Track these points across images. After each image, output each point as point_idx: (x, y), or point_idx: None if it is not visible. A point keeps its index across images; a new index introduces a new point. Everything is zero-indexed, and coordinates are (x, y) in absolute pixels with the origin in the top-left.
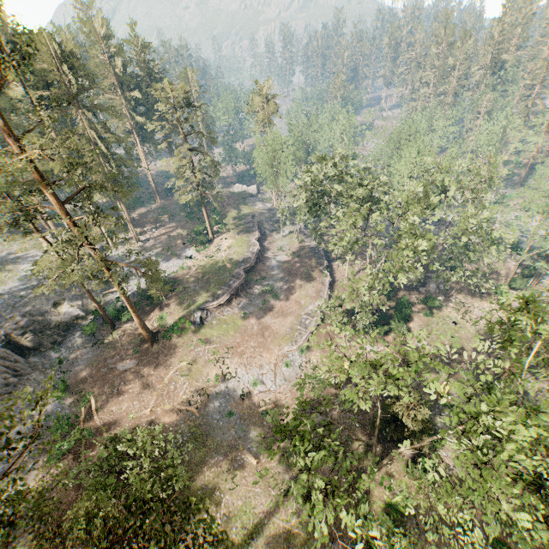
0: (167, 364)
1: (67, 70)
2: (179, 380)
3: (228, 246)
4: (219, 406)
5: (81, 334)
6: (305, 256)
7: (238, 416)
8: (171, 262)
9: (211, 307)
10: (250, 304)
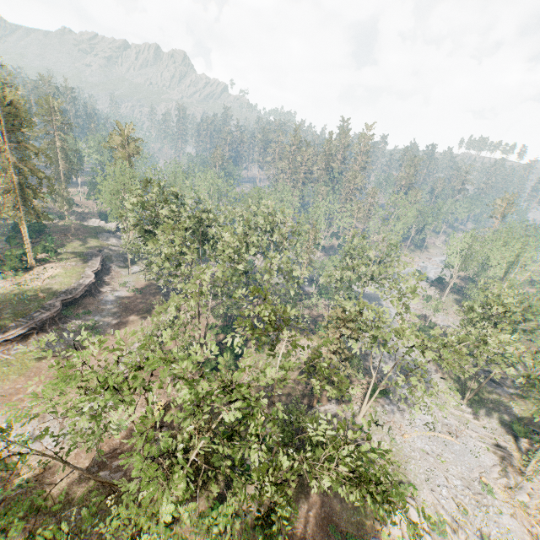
0: None
1: None
2: None
3: (52, 275)
4: None
5: None
6: (150, 293)
7: None
8: None
9: None
10: (57, 341)
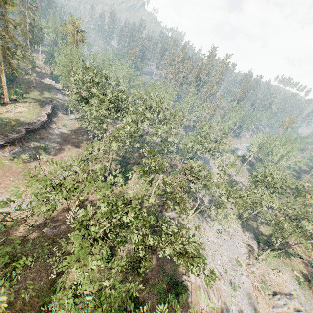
0: None
1: None
2: None
3: (20, 111)
4: None
5: None
6: (80, 133)
7: None
8: None
9: None
10: (22, 153)
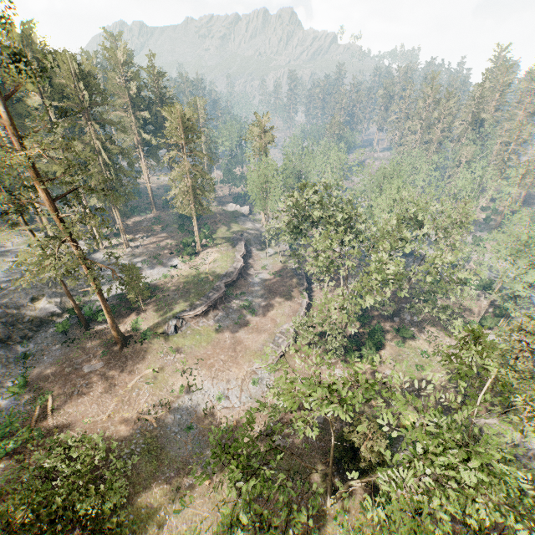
0: (134, 369)
1: (82, 87)
2: (143, 387)
3: (213, 260)
4: (179, 418)
5: (53, 331)
6: (287, 276)
7: (198, 431)
8: (155, 270)
9: (187, 317)
10: (226, 318)
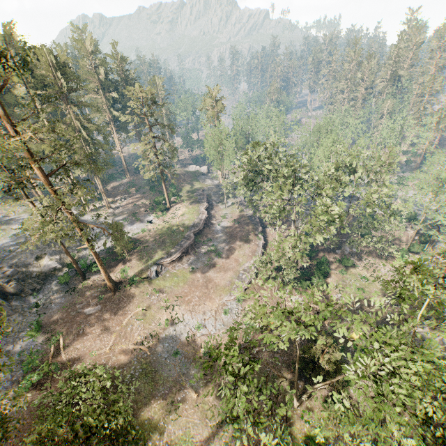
0: (126, 309)
1: (60, 76)
2: (135, 323)
3: (182, 213)
4: (167, 346)
5: (56, 282)
6: (244, 222)
7: (183, 355)
8: (135, 226)
9: (165, 263)
10: (197, 261)
